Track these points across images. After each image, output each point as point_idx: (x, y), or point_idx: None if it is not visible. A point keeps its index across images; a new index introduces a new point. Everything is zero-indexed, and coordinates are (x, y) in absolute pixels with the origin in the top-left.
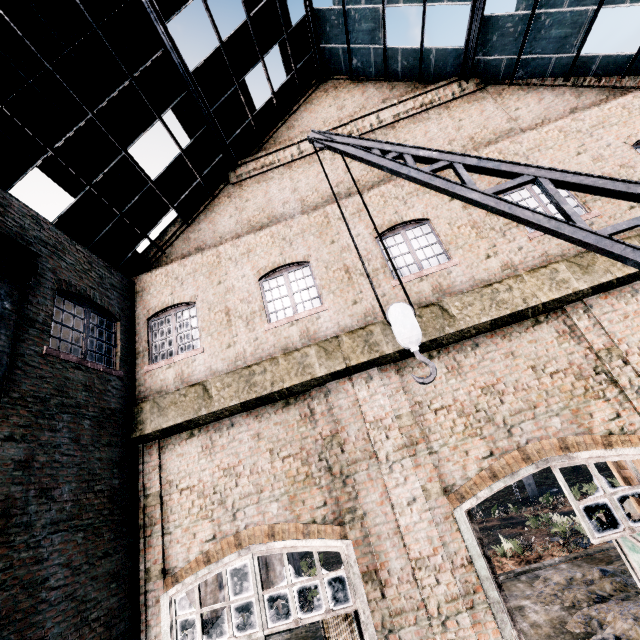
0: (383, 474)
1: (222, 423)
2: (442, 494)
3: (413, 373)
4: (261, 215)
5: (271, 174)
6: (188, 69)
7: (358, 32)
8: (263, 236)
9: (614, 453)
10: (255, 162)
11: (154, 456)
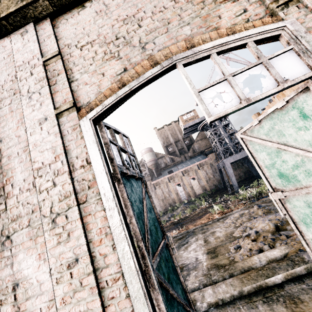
0: (22, 105)
1: None
2: (73, 110)
3: (67, 23)
4: None
5: None
6: None
7: None
8: None
9: (236, 37)
10: None
11: None
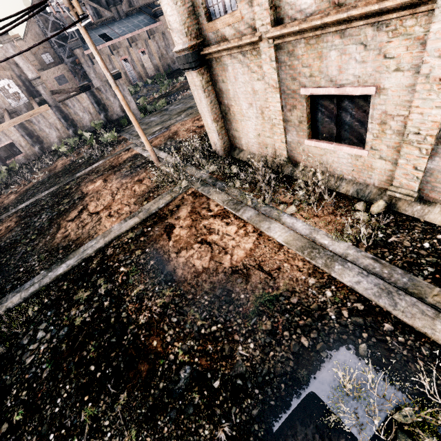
0: None
1: None
2: None
3: None
4: None
5: None
6: None
7: None
8: None
9: None
10: None
11: None
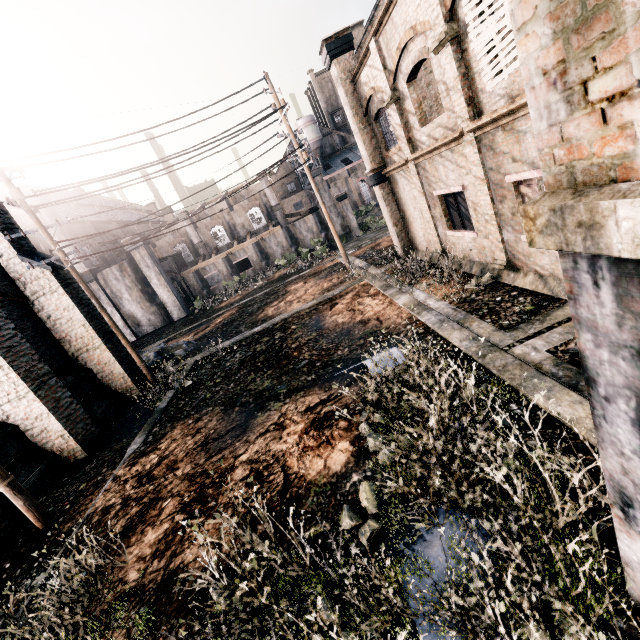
0: None
1: None
2: None
3: None
4: None
5: None
6: None
7: None
8: None
9: None
10: None
11: None
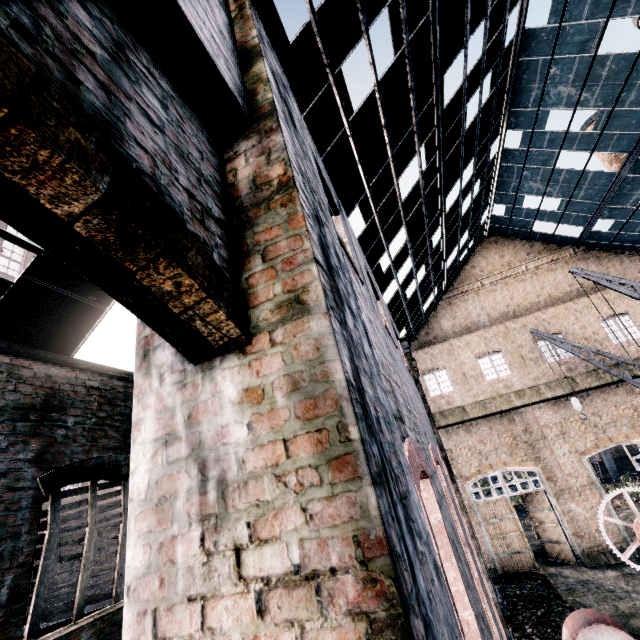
0: (550, 445)
1: (472, 423)
2: (576, 453)
3: (559, 406)
4: (466, 321)
5: (466, 297)
6: (447, 270)
7: (515, 224)
8: (473, 336)
9: None
10: (457, 290)
11: (444, 435)
